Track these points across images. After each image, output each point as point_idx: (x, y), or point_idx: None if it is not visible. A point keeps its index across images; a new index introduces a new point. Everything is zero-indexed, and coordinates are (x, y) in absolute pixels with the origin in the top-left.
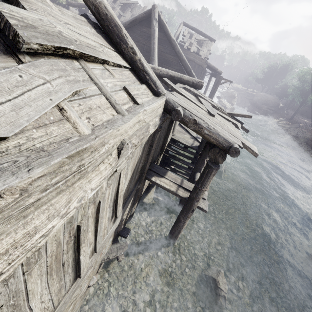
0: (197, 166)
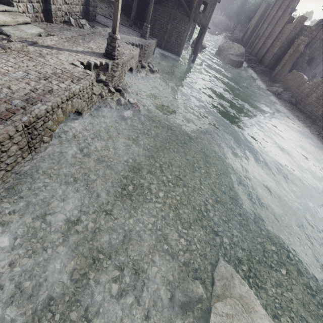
0: (194, 24)
